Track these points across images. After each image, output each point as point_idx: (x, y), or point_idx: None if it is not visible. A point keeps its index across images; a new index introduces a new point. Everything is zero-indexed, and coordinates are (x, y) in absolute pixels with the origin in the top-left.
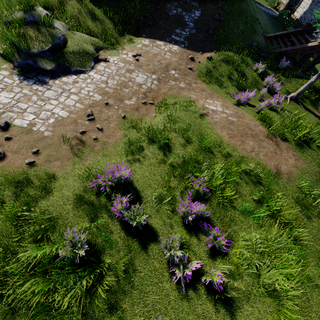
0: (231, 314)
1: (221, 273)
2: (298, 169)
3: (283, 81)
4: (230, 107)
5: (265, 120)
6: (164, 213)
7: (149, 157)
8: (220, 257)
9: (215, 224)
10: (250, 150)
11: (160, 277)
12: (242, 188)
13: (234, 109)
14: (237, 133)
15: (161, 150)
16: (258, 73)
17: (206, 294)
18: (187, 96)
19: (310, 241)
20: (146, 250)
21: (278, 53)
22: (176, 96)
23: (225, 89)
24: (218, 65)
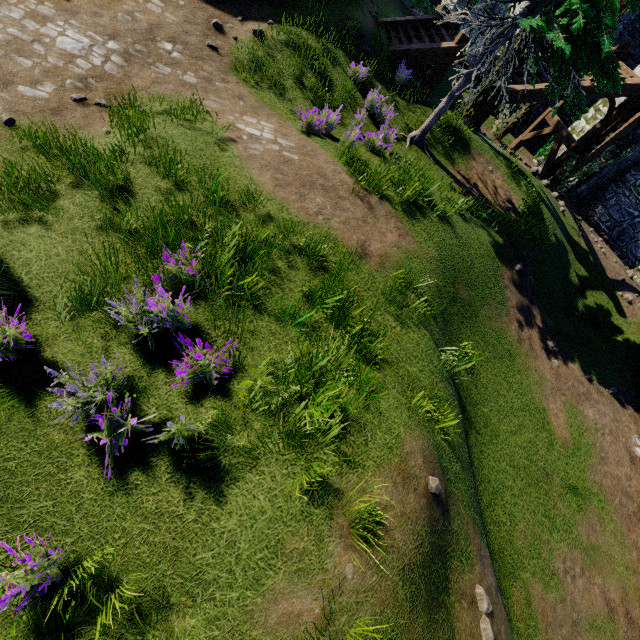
0: (218, 496)
1: (211, 427)
2: (402, 250)
3: (401, 107)
4: (291, 136)
5: (351, 162)
6: (95, 329)
7: (72, 214)
8: (213, 399)
9: (212, 340)
10: (315, 212)
11: (62, 461)
12: (287, 278)
13: (299, 139)
14: (294, 181)
15: (108, 202)
16: (357, 84)
17: (171, 471)
18: (198, 102)
19: (400, 361)
20: (32, 411)
21: (395, 53)
22: (172, 100)
23: (290, 105)
24: (277, 52)
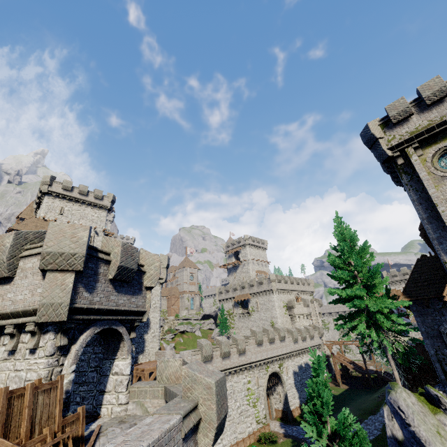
0: None
1: None
2: None
3: None
4: None
5: None
6: None
7: None
8: None
9: None
10: None
11: None
12: None
13: None
14: None
15: None
16: None
17: None
18: None
19: None
20: None
21: None
22: None
23: None
24: None
